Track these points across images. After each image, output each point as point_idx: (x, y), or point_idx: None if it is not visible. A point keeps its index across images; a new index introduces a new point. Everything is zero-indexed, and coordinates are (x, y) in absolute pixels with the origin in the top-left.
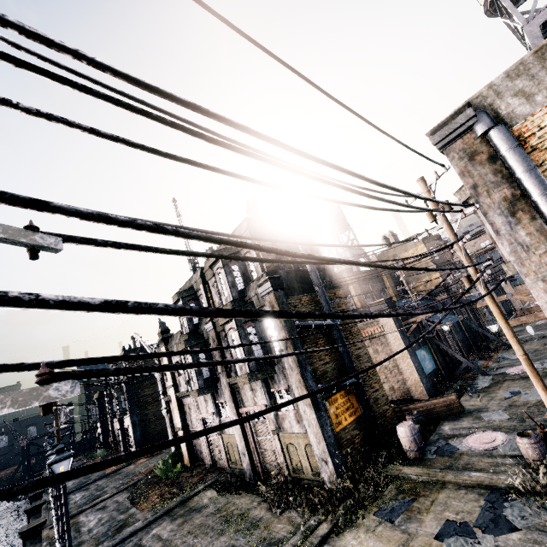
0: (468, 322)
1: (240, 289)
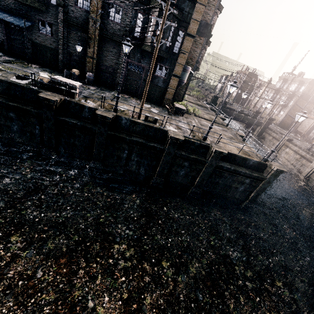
0: None
1: (295, 91)
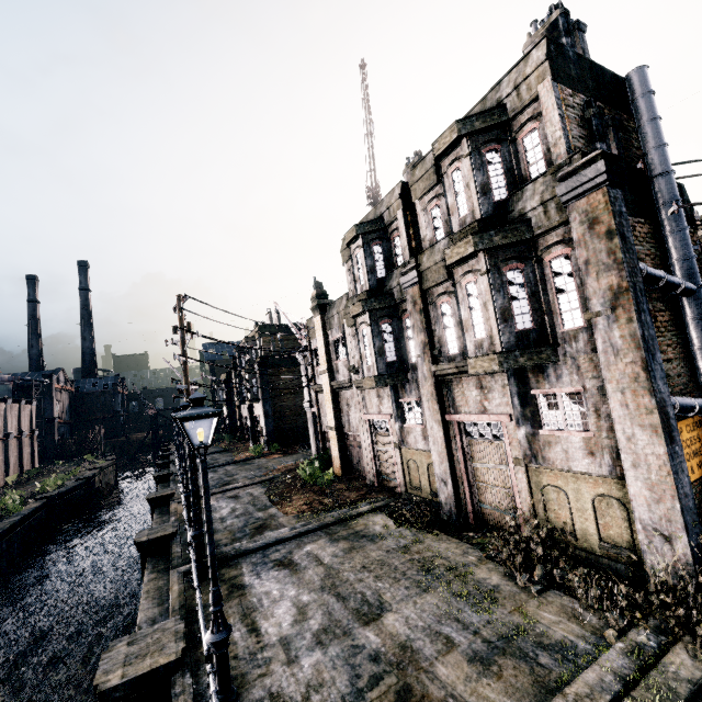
0: None
1: (498, 199)
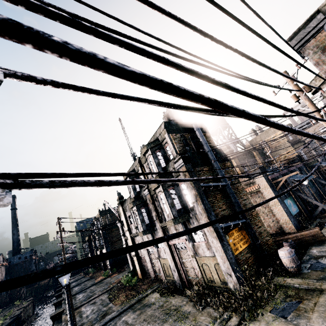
0: (319, 180)
1: (163, 166)
